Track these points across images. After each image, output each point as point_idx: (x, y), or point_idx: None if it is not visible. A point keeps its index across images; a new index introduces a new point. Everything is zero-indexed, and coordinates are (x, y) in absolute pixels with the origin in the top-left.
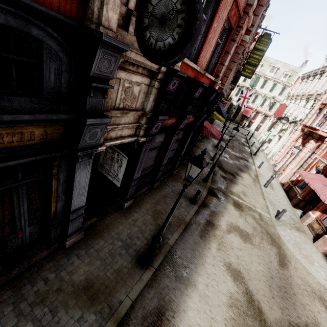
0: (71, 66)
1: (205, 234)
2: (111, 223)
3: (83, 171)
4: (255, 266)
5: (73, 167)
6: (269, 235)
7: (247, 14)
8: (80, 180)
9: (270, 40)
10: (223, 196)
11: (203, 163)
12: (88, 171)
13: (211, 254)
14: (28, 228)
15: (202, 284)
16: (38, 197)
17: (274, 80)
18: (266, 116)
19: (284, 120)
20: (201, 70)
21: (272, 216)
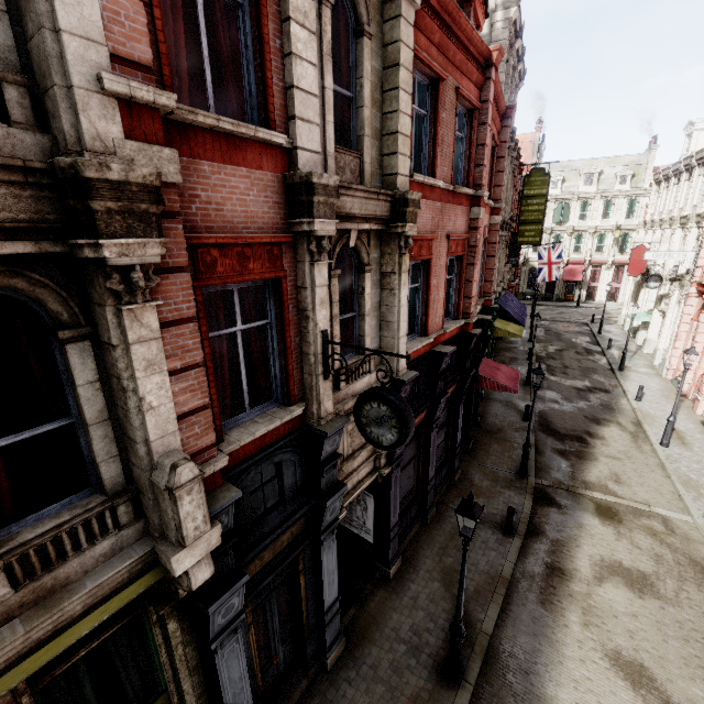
0: (302, 460)
1: (550, 596)
2: (379, 611)
3: (328, 553)
4: (676, 649)
5: (318, 553)
6: (698, 567)
7: (476, 229)
8: (328, 564)
9: (546, 176)
10: (570, 500)
11: (475, 511)
12: (334, 549)
13: (573, 638)
14: (281, 649)
15: (567, 703)
16: (285, 602)
17: (602, 196)
18: (621, 265)
19: (652, 282)
20: (437, 333)
21: (696, 518)
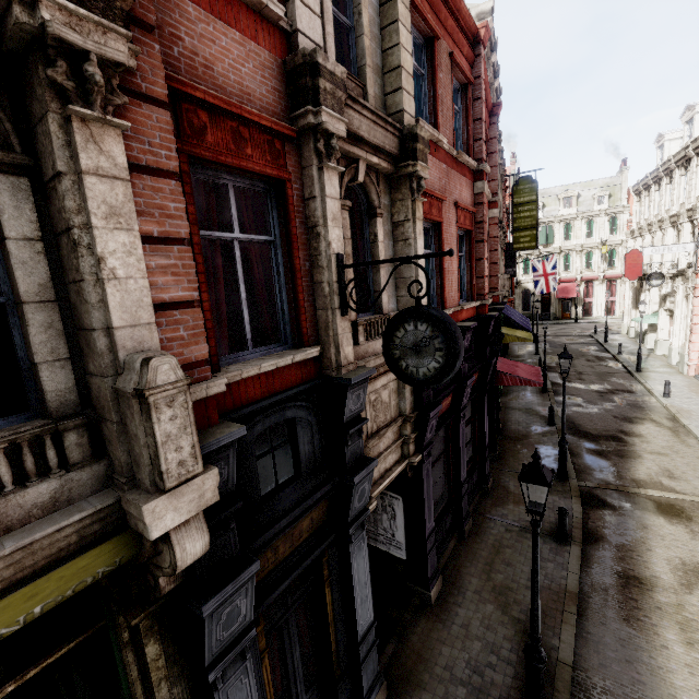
0: (320, 423)
1: (633, 611)
2: (423, 645)
3: (359, 557)
4: None
5: (346, 555)
6: None
7: (481, 204)
8: (359, 573)
9: (534, 184)
10: (623, 500)
11: (545, 475)
12: (365, 552)
13: (678, 662)
14: (305, 698)
15: None
16: (307, 628)
17: (583, 216)
18: (612, 279)
19: (654, 280)
20: (455, 308)
21: None
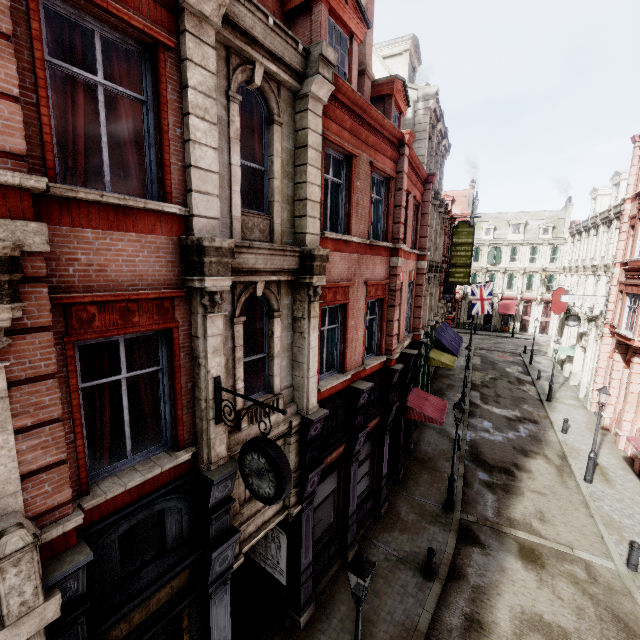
0: (190, 506)
1: None
2: None
3: (219, 607)
4: None
5: (207, 607)
6: (621, 624)
7: (395, 275)
8: (219, 619)
9: (471, 228)
10: (494, 539)
11: (365, 569)
12: (227, 601)
13: None
14: None
15: None
16: None
17: (528, 243)
18: (548, 302)
19: (571, 321)
20: (356, 369)
21: (618, 565)
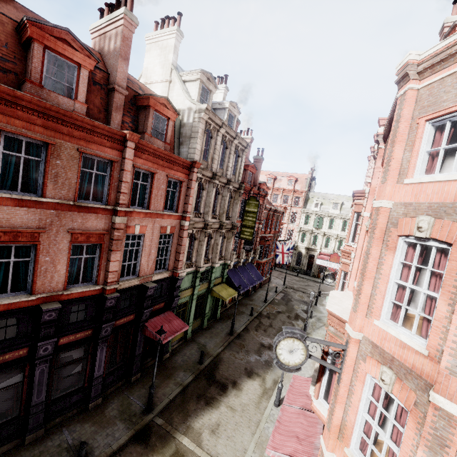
0: None
1: None
2: None
3: None
4: None
5: None
6: None
7: (115, 229)
8: None
9: (257, 202)
10: (160, 442)
11: None
12: None
13: None
14: None
15: None
16: None
17: (342, 217)
18: None
19: (328, 278)
20: (51, 293)
21: None
